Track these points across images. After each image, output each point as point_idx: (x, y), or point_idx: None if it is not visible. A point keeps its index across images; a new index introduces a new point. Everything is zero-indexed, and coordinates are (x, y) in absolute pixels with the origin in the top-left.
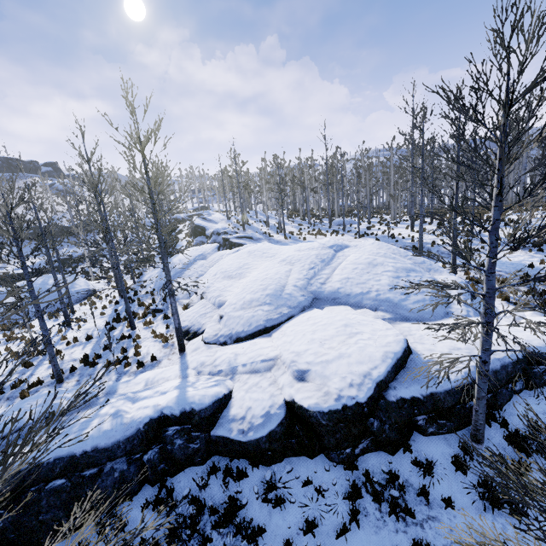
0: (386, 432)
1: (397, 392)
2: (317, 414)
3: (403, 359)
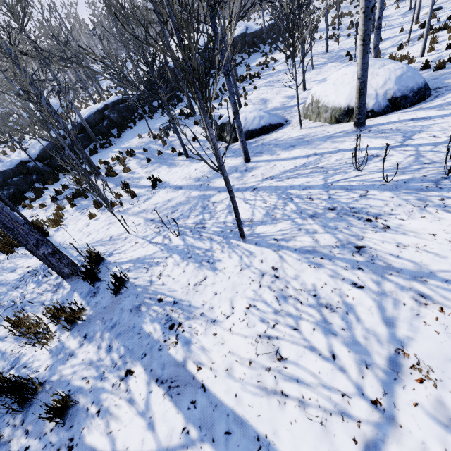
0: (250, 42)
1: (249, 32)
2: (236, 37)
3: (247, 27)
